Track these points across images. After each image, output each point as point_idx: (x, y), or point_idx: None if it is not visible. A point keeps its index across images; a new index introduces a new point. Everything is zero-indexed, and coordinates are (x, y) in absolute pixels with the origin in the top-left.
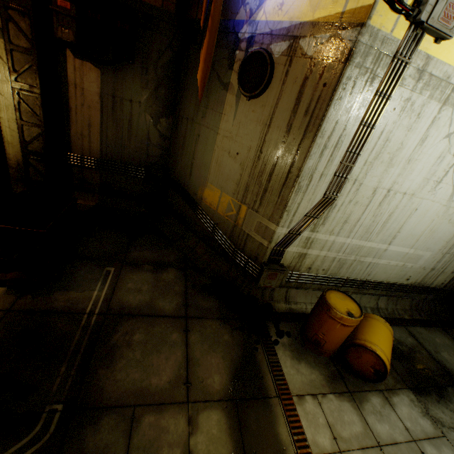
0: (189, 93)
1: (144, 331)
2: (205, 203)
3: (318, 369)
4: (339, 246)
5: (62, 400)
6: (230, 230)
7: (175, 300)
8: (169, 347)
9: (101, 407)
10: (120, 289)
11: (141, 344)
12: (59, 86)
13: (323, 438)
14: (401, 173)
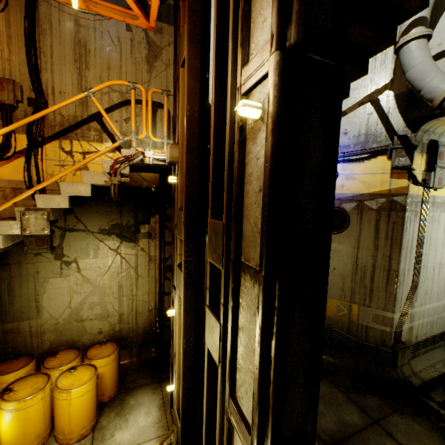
0: None
1: None
2: None
3: None
4: (427, 311)
5: None
6: (346, 327)
7: (351, 409)
8: None
9: None
10: None
11: None
12: None
13: None
14: (441, 252)
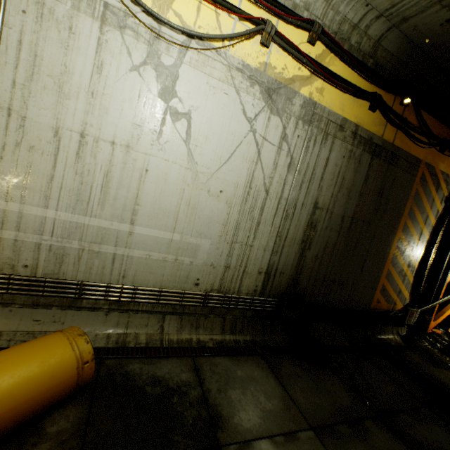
0: None
1: None
2: None
3: None
4: (37, 222)
5: None
6: None
7: None
8: None
9: None
10: None
11: None
12: None
13: None
14: (91, 111)
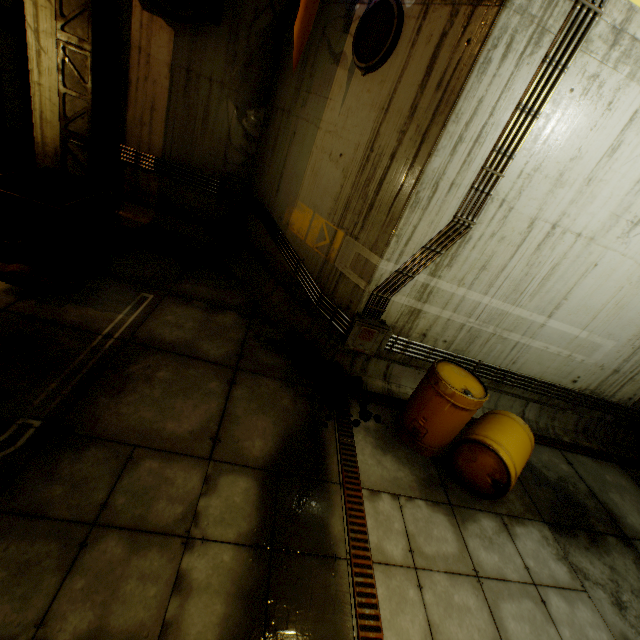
0: (289, 74)
1: (173, 370)
2: (291, 231)
3: (410, 468)
4: (471, 307)
5: (42, 417)
6: (319, 269)
7: (226, 347)
8: (203, 395)
9: (91, 437)
10: (154, 319)
11: (165, 383)
12: (118, 49)
13: (393, 546)
14: (576, 200)
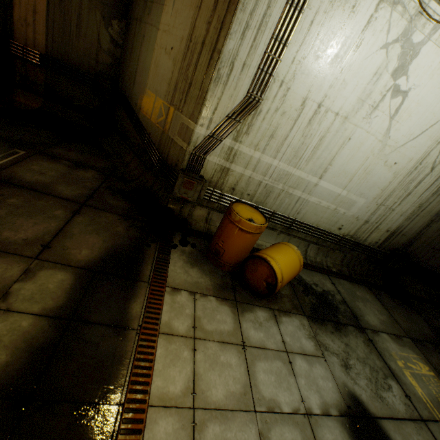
0: None
1: (24, 199)
2: (142, 113)
3: (211, 277)
4: (265, 168)
5: None
6: (159, 139)
7: (80, 190)
8: (46, 217)
9: None
10: (20, 166)
11: (13, 206)
12: None
13: (180, 324)
14: (334, 85)
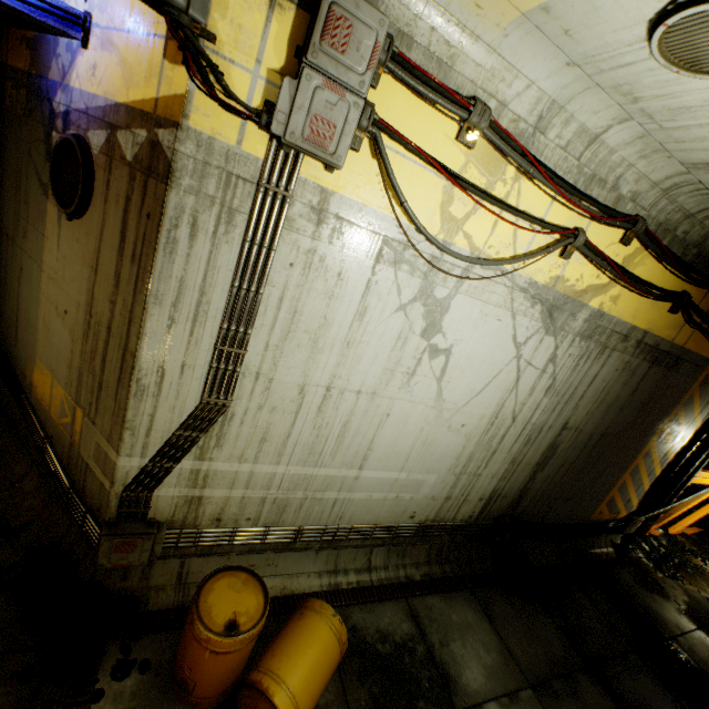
0: (7, 191)
1: None
2: (36, 395)
3: None
4: (266, 479)
5: None
6: (68, 452)
7: None
8: None
9: None
10: None
11: None
12: None
13: None
14: (342, 362)
